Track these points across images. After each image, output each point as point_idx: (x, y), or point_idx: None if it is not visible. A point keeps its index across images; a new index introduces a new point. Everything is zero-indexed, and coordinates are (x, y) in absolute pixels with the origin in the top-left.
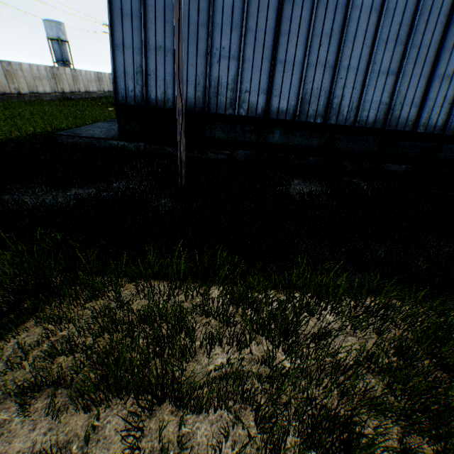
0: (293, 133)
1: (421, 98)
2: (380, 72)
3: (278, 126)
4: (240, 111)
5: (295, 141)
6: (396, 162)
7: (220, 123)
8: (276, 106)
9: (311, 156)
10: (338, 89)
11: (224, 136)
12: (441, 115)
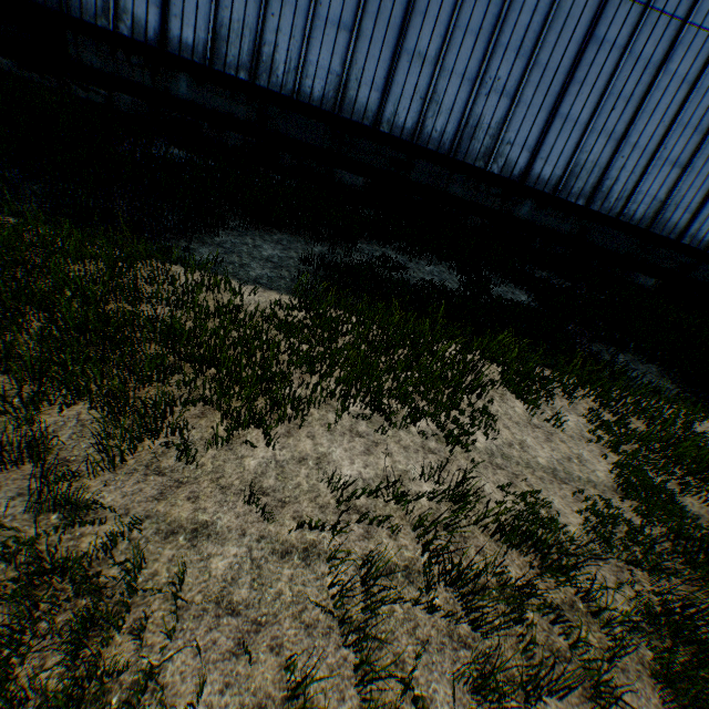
0: (207, 87)
1: (386, 80)
2: (329, 21)
3: (183, 70)
4: (121, 27)
5: (212, 103)
6: (358, 172)
7: (91, 40)
8: (177, 35)
9: (232, 131)
10: (269, 31)
11: (101, 65)
12: (412, 115)
